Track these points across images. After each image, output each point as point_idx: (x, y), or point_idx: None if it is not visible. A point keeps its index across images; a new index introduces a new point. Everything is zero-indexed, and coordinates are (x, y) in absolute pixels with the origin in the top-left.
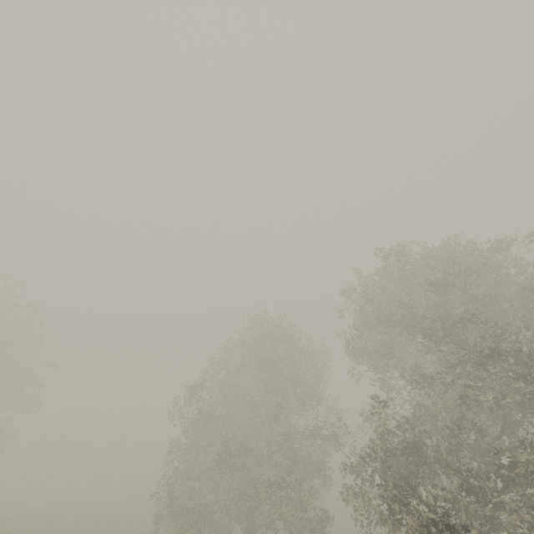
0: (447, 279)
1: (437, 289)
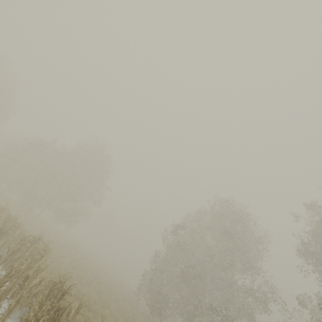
0: None
1: None
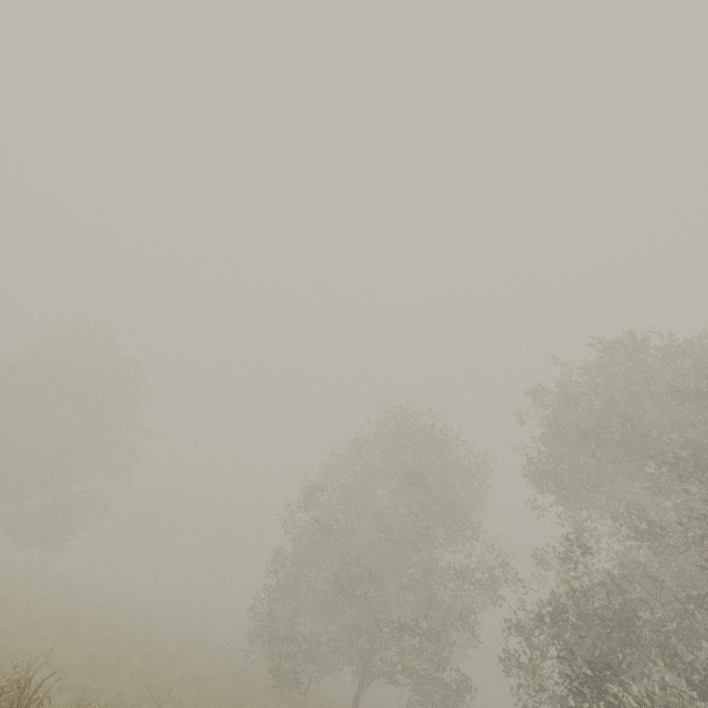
0: (707, 390)
1: (688, 403)
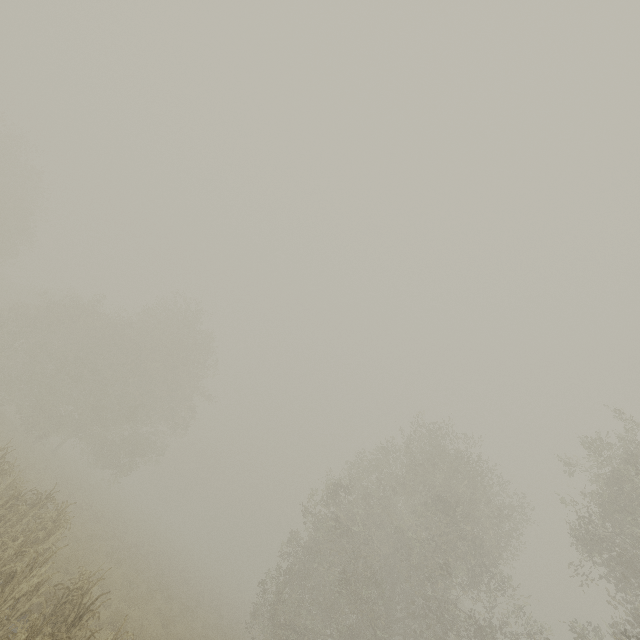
0: None
1: None
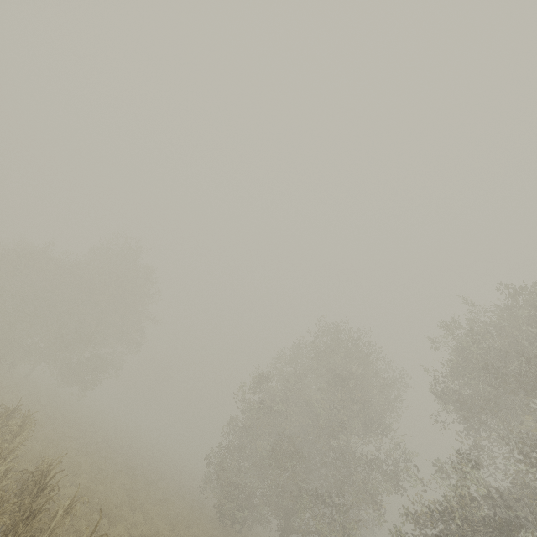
0: None
1: None
